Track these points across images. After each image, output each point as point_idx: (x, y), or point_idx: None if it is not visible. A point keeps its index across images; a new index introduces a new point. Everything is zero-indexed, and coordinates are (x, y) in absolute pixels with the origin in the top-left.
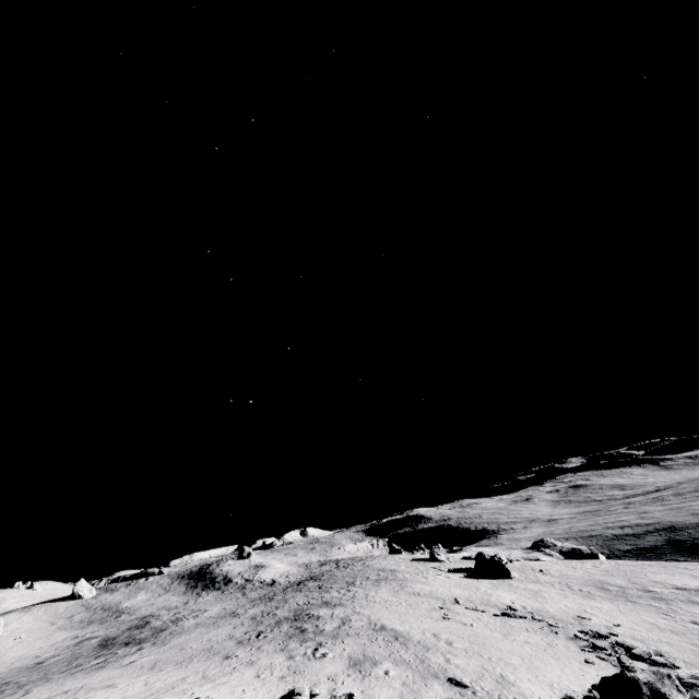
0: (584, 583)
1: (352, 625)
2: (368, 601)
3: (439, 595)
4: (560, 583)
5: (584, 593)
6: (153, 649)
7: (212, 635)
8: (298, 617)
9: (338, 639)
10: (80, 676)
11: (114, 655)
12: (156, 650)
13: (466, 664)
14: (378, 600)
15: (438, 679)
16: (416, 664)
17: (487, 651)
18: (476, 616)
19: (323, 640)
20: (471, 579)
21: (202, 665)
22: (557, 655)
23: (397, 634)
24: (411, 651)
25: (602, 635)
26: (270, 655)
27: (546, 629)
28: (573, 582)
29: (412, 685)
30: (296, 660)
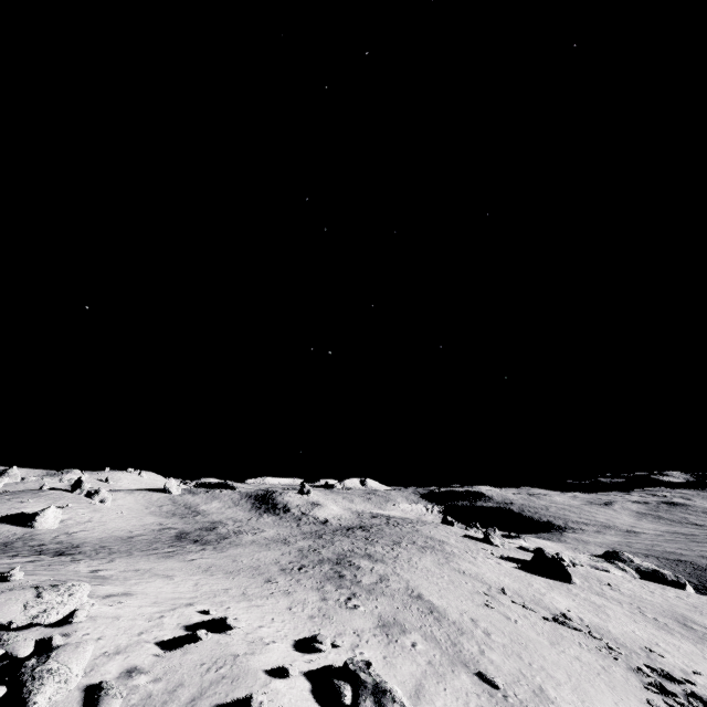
0: (662, 613)
1: (389, 585)
2: (410, 565)
3: (485, 580)
4: (631, 605)
5: (660, 624)
6: (212, 553)
7: (262, 555)
8: (340, 562)
9: (372, 595)
10: (152, 559)
11: (182, 549)
12: (214, 555)
13: (502, 662)
14: (420, 567)
15: (467, 669)
16: (447, 645)
17: (529, 655)
18: (523, 613)
19: (358, 592)
20: (524, 572)
21: (246, 581)
22: (612, 684)
23: (432, 607)
24: (444, 630)
25: (675, 678)
26: (306, 591)
27: (604, 651)
28: (648, 608)
29: (438, 666)
30: (328, 603)
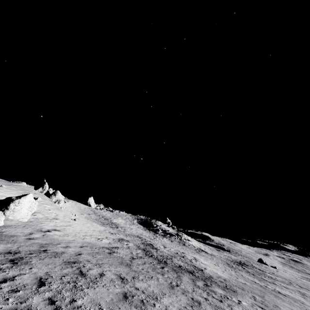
0: None
1: None
2: None
3: None
4: None
5: None
6: None
7: None
8: None
9: None
10: None
11: (247, 309)
12: None
13: None
14: None
15: None
16: None
17: None
18: None
19: None
20: None
21: None
22: None
23: None
24: None
25: None
26: None
27: None
28: None
29: None
30: None
